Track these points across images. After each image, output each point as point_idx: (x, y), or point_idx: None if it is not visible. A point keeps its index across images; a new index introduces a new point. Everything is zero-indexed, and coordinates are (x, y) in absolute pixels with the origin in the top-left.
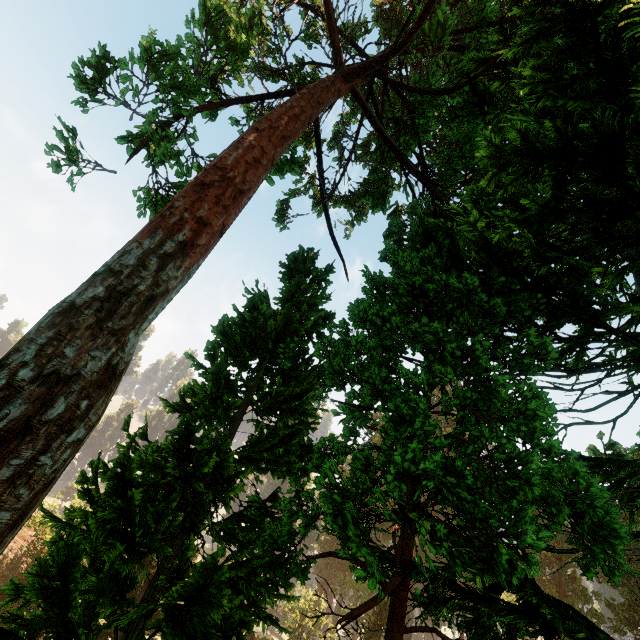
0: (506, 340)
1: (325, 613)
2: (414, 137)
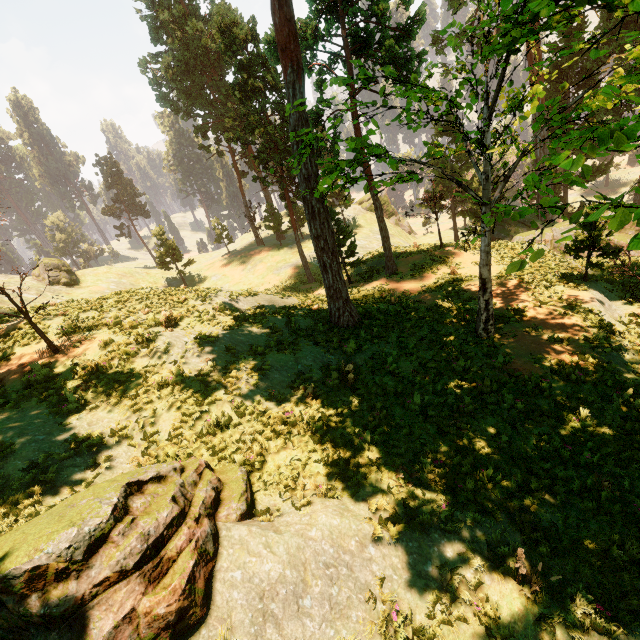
0: None
1: None
2: None
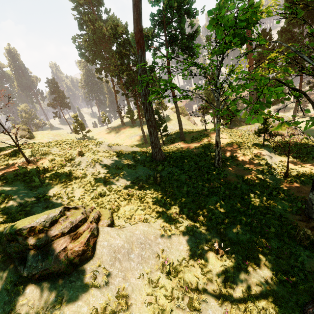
0: None
1: None
2: None
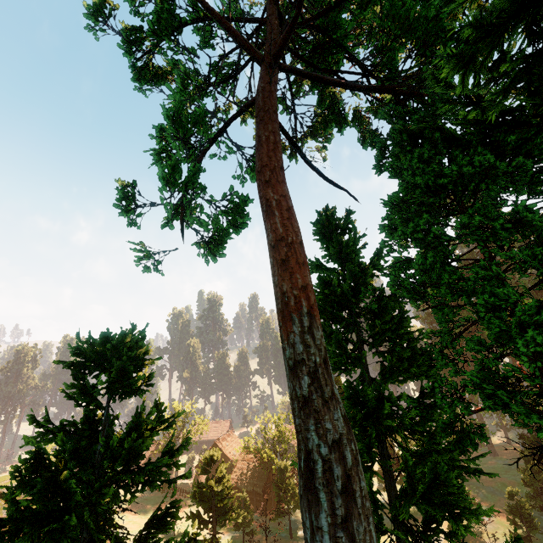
0: (538, 174)
1: (520, 458)
2: (339, 50)
